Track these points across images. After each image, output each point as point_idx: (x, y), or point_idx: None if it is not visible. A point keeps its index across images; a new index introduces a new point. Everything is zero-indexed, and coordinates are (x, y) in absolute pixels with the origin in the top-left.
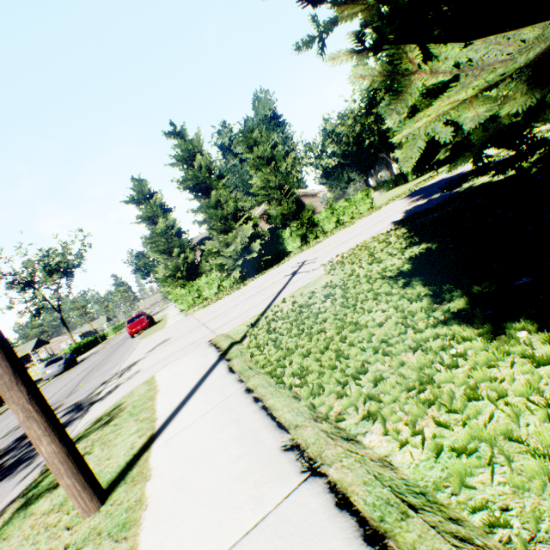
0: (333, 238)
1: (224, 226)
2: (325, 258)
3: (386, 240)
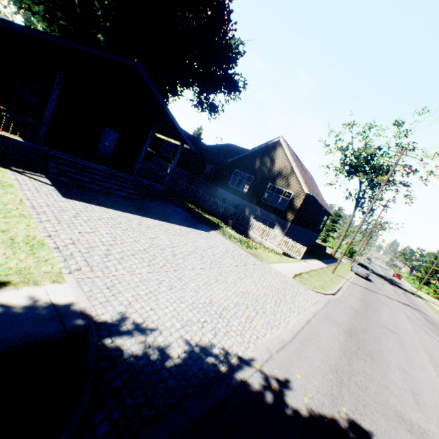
0: None
1: None
2: None
3: None
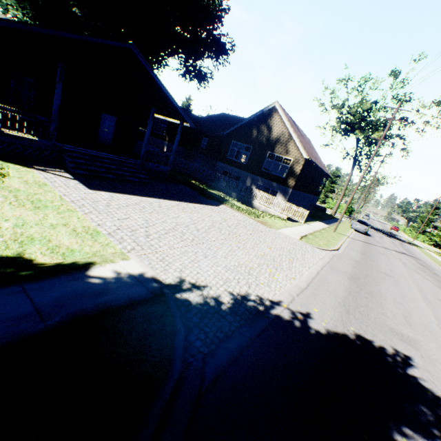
0: None
1: None
2: None
3: None
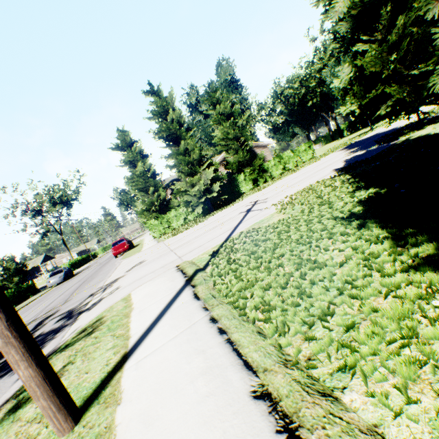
0: (280, 182)
1: (190, 170)
2: (275, 198)
3: (331, 184)
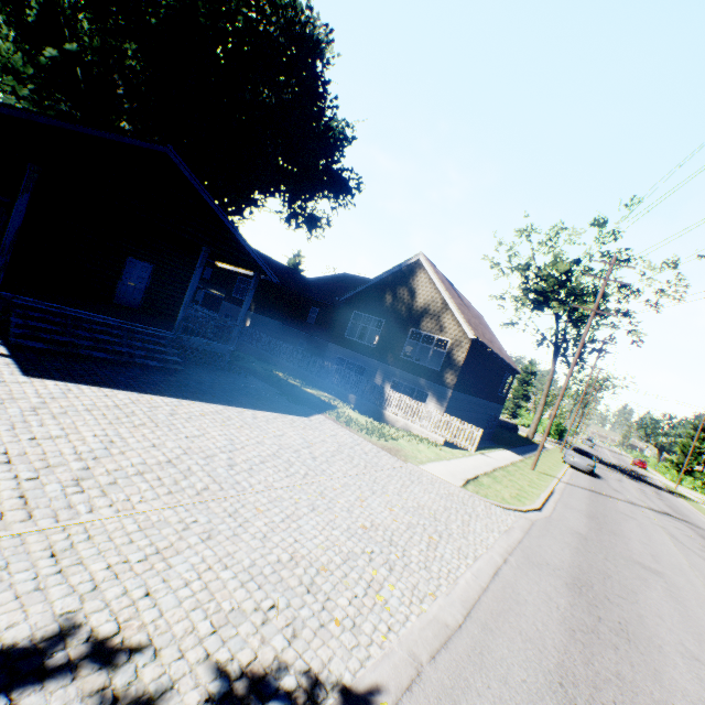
0: None
1: None
2: None
3: None
